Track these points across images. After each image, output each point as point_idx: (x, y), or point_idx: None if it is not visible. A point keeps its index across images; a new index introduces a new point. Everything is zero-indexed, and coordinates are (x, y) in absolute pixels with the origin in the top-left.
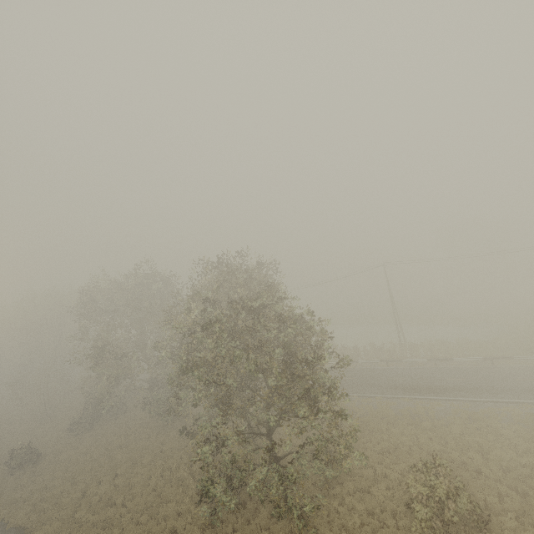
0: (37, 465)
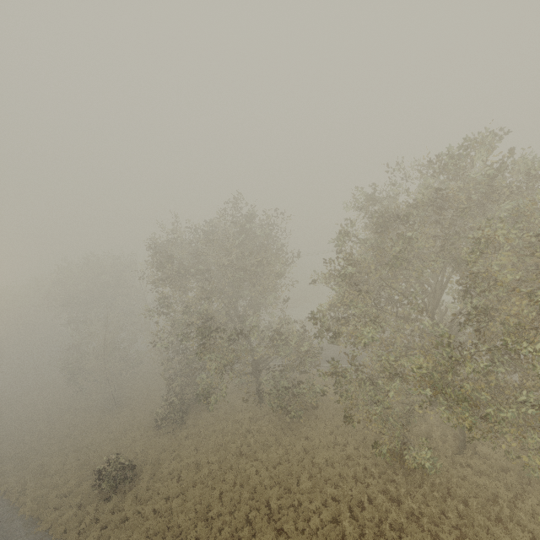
0: (135, 482)
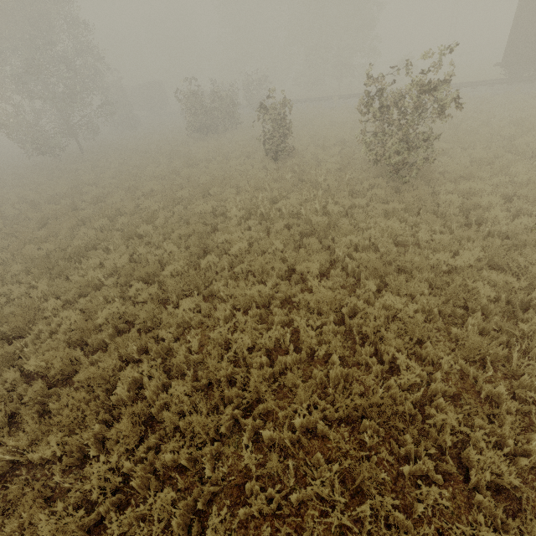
0: None
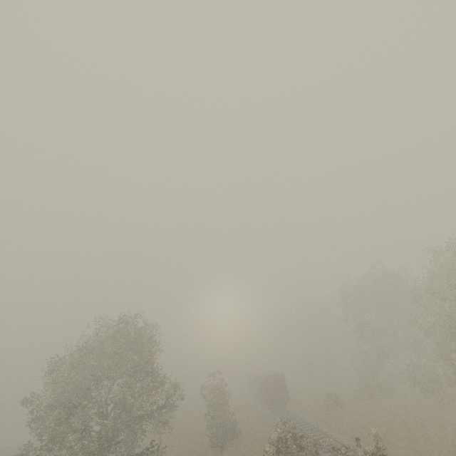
0: (343, 410)
